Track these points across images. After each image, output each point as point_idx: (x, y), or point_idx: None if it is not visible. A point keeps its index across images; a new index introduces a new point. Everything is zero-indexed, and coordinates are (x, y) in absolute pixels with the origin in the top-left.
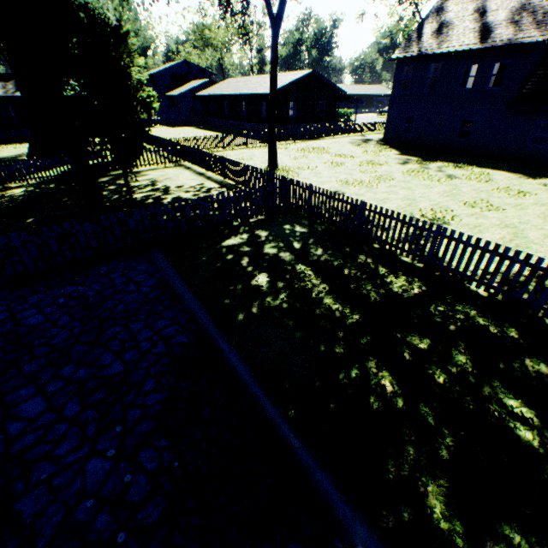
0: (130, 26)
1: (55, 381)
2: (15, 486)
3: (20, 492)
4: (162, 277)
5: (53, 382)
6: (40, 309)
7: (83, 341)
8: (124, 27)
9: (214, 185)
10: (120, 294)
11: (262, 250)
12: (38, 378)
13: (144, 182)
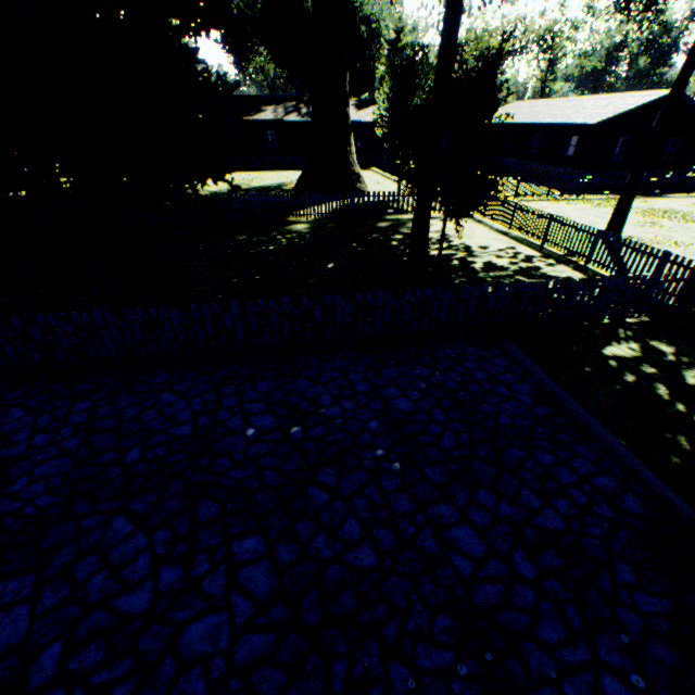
0: (410, 39)
1: (476, 508)
2: (511, 666)
3: (524, 681)
4: (538, 385)
5: (474, 509)
6: (402, 390)
7: (481, 456)
8: (403, 40)
9: (531, 252)
10: (492, 397)
11: (682, 378)
12: (452, 494)
13: (432, 235)
